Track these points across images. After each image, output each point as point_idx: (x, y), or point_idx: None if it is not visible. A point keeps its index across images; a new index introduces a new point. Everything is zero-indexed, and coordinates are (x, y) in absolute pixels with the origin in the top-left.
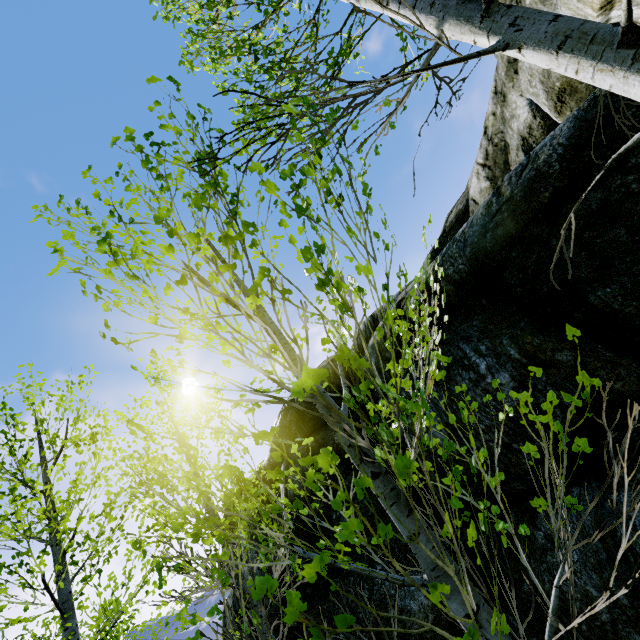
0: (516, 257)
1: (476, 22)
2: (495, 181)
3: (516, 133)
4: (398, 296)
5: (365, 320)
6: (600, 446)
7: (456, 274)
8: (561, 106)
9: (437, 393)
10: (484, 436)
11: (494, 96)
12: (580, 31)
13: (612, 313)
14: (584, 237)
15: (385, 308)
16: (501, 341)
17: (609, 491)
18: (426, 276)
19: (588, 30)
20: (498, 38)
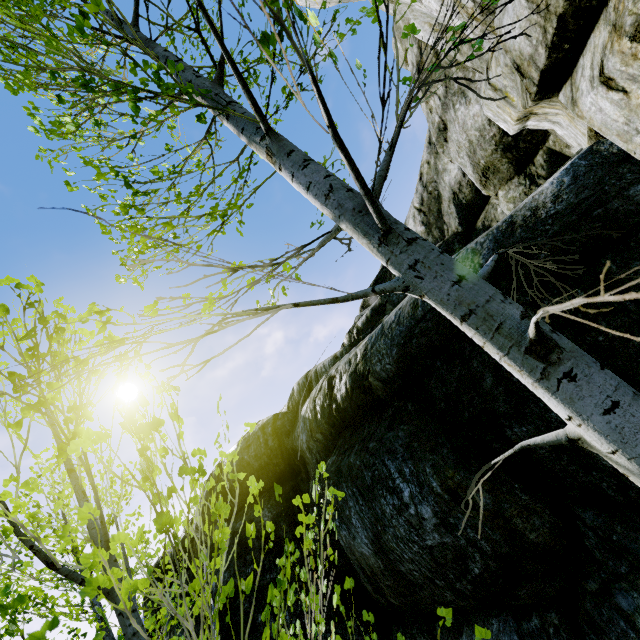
0: (440, 367)
1: (374, 241)
2: (430, 227)
3: (448, 186)
4: (330, 368)
5: (299, 380)
6: (517, 596)
7: (383, 372)
8: (486, 181)
9: (363, 507)
10: (408, 565)
11: (428, 146)
12: (485, 310)
13: (528, 451)
14: (502, 370)
15: (319, 371)
16: (424, 468)
17: (525, 638)
18: (356, 361)
19: (494, 313)
20: (398, 273)
